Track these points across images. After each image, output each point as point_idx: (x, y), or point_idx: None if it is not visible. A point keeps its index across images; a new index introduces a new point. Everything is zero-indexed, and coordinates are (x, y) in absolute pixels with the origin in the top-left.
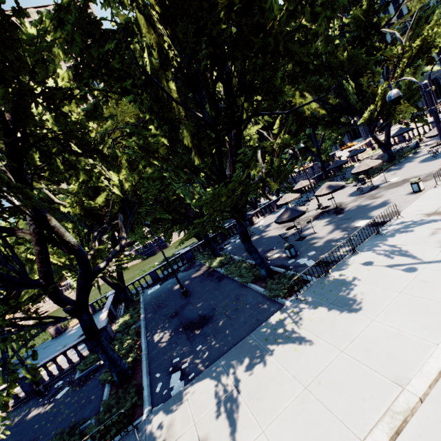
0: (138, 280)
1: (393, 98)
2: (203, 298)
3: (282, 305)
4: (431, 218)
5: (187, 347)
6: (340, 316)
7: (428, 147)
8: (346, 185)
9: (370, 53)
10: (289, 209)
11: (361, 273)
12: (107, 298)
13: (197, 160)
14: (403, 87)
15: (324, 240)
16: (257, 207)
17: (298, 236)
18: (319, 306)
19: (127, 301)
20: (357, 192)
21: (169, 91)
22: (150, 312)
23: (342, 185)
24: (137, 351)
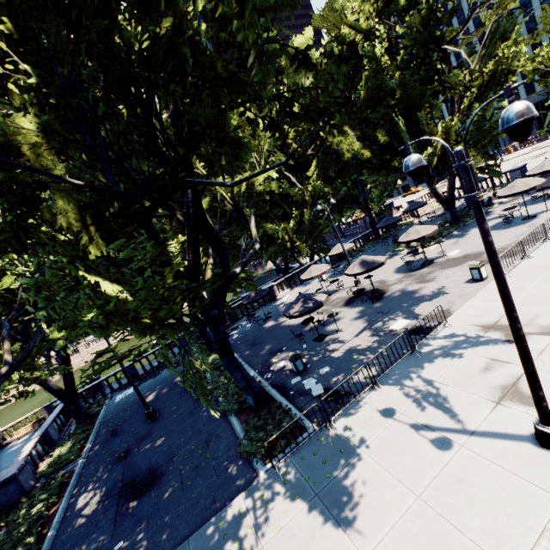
0: (105, 380)
1: (412, 169)
2: (169, 430)
3: (255, 475)
4: (488, 335)
5: (104, 539)
6: (320, 532)
7: (502, 205)
8: (396, 253)
9: (431, 77)
10: (303, 298)
11: (374, 433)
12: (55, 407)
13: (97, 253)
14: (470, 127)
15: (346, 346)
16: (288, 272)
17: (319, 331)
18: (299, 495)
19: (78, 416)
20: (407, 267)
21: (14, 138)
22: (100, 442)
23: (380, 261)
24: (41, 531)
